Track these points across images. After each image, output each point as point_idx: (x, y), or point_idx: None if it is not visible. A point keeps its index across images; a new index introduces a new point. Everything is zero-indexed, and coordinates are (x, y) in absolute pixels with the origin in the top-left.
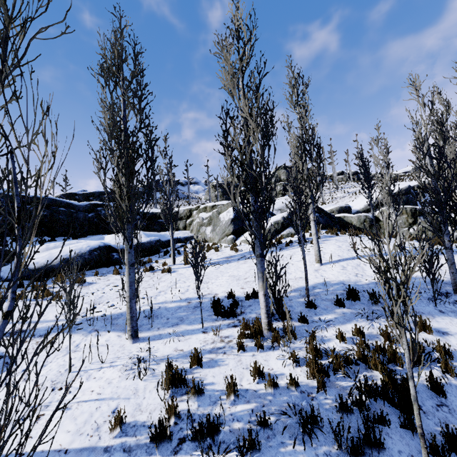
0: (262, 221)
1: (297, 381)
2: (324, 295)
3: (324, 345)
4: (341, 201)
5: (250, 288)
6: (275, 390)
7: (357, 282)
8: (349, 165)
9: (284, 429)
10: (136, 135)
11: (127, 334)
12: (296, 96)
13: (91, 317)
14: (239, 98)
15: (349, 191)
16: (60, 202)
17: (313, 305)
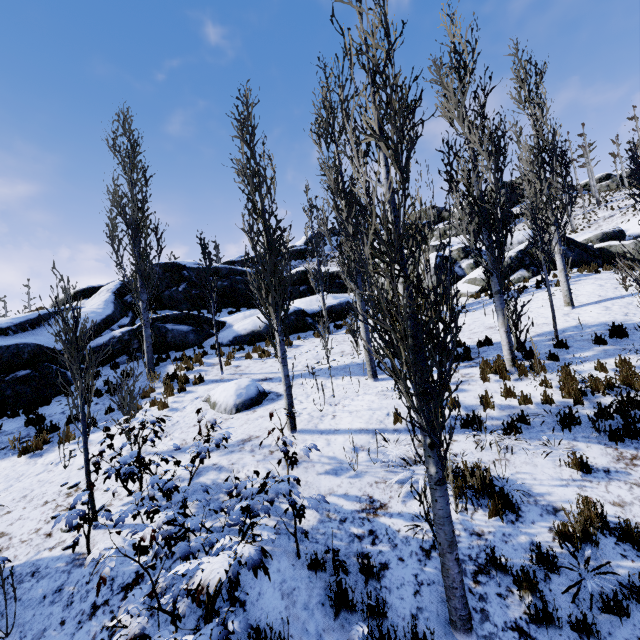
0: (499, 256)
1: (551, 397)
2: (578, 336)
3: (580, 376)
4: (606, 223)
5: (479, 337)
6: (528, 405)
7: (626, 321)
8: (621, 161)
9: (542, 423)
10: (354, 187)
11: (364, 377)
12: (527, 91)
13: (321, 368)
14: (464, 128)
15: (621, 205)
16: (236, 270)
17: (564, 345)
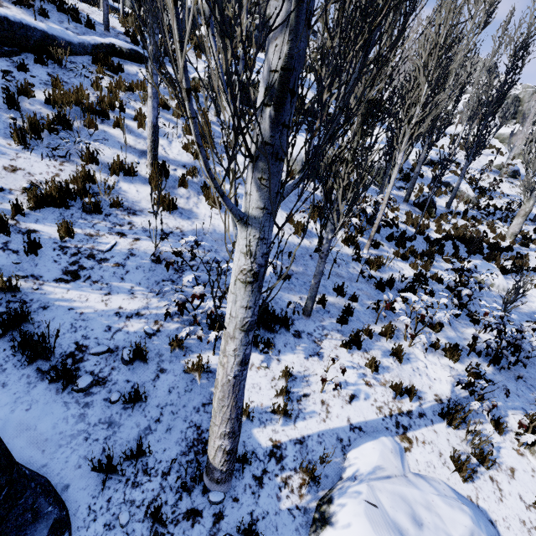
0: None
1: None
2: None
3: None
4: None
5: None
6: None
7: None
8: None
9: None
10: None
11: None
12: None
13: None
14: None
15: None
16: None
17: None
